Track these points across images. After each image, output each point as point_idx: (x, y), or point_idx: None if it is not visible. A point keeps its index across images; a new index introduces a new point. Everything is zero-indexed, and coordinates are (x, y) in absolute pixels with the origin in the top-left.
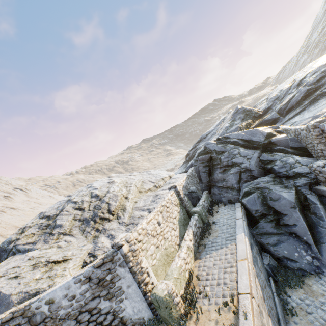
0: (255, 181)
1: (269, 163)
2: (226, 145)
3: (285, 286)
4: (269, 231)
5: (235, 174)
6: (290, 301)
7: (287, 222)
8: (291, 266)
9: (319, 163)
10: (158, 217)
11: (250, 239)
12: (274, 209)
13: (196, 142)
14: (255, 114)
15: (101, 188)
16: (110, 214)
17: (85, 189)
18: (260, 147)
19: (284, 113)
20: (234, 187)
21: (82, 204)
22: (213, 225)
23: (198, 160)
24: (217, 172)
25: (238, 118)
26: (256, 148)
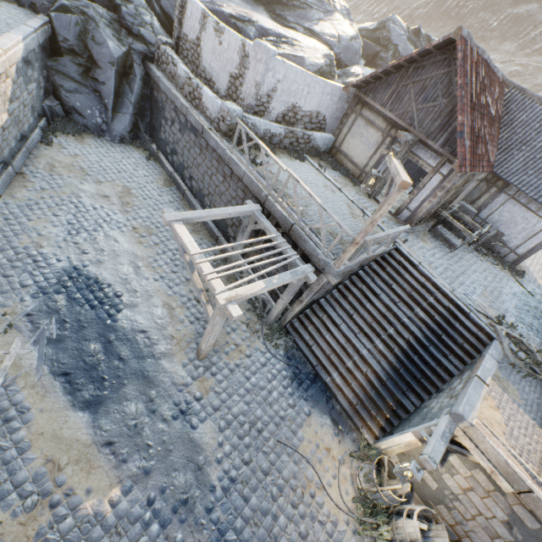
0: (86, 1)
1: None
2: None
3: (59, 131)
4: (71, 75)
5: None
6: (54, 139)
7: (98, 77)
8: (77, 119)
9: (164, 39)
10: None
11: (35, 61)
12: (92, 54)
13: None
14: None
15: None
16: None
17: None
18: None
19: None
20: None
21: None
22: None
23: None
24: None
25: None
26: None
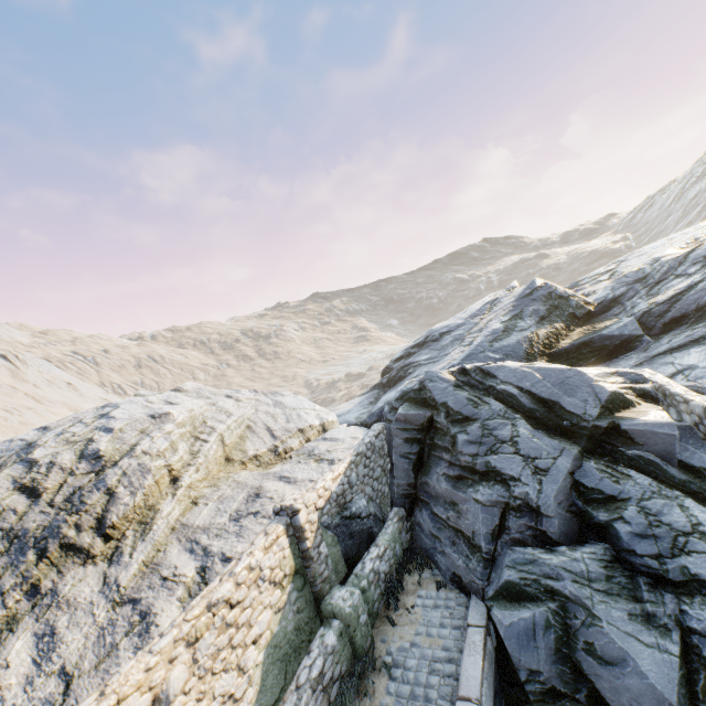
0: (548, 559)
1: (603, 503)
2: (481, 400)
3: None
4: None
5: (487, 507)
6: None
7: None
8: None
9: None
10: (168, 673)
11: None
12: (593, 685)
13: (414, 344)
14: (578, 310)
15: (122, 431)
16: (98, 534)
17: (91, 418)
18: (580, 436)
19: (657, 327)
20: (476, 544)
21: (46, 473)
22: (381, 678)
23: (395, 417)
24: (438, 472)
25: (531, 313)
26: (570, 434)
